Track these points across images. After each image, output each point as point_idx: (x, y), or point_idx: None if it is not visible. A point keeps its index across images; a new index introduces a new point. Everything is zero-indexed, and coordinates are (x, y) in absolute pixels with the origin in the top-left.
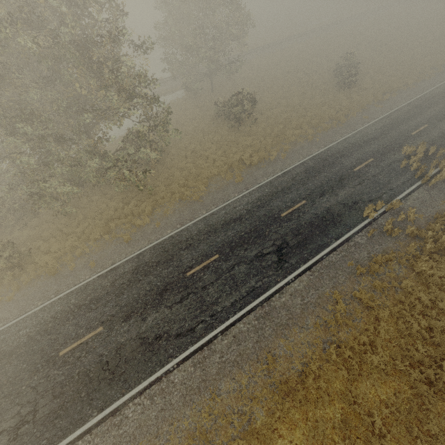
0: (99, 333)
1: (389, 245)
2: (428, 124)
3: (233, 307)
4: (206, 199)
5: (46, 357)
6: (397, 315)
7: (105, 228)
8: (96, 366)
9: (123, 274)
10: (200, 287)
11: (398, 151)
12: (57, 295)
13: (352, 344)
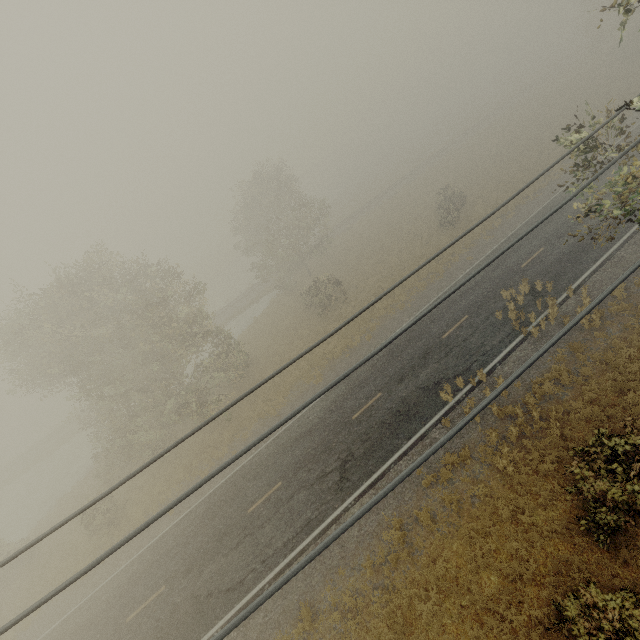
0: (161, 593)
1: (473, 436)
2: (545, 246)
3: (285, 548)
4: (284, 412)
5: (115, 624)
6: (465, 539)
7: (187, 466)
8: (152, 634)
9: (194, 519)
10: (257, 526)
11: (500, 296)
12: (138, 552)
13: (399, 587)
